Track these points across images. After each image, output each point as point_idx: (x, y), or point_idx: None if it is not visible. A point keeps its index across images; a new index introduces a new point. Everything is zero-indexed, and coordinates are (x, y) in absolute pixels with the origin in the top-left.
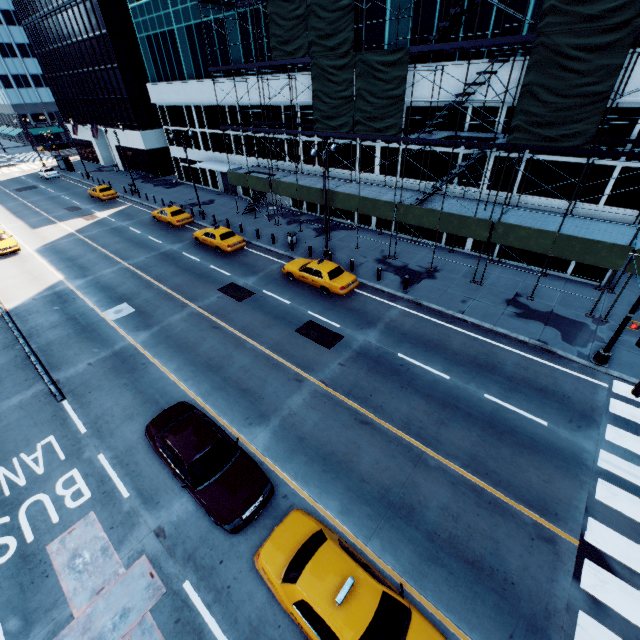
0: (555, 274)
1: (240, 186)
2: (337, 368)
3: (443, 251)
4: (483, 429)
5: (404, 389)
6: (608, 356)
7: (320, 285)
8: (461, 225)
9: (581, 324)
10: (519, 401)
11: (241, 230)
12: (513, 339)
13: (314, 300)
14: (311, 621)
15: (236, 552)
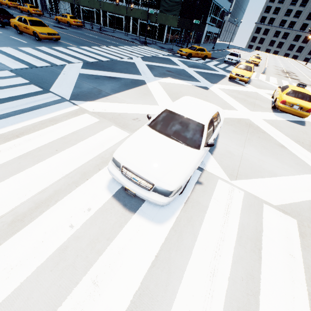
0: (153, 40)
1: (48, 6)
2: (62, 30)
3: (123, 32)
4: (99, 40)
5: (81, 35)
6: (145, 41)
7: (67, 21)
8: (119, 9)
9: (148, 43)
10: (114, 42)
11: (43, 13)
12: (125, 40)
13: (64, 26)
14: (20, 20)
15: (7, 30)
